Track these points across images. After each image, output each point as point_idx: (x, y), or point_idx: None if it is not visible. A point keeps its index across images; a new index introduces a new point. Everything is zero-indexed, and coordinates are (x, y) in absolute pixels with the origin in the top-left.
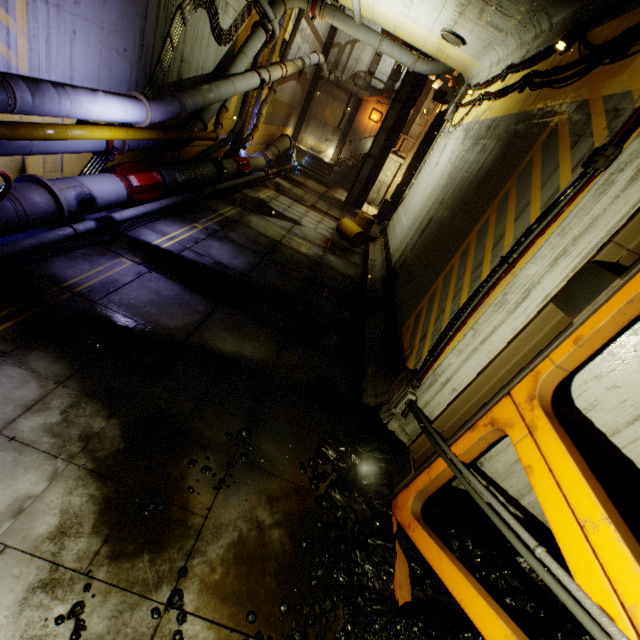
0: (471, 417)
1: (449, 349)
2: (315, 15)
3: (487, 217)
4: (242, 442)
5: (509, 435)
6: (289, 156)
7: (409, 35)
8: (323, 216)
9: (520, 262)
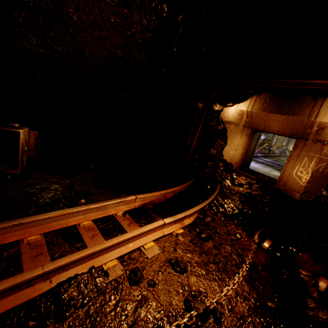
0: None
1: None
2: None
3: None
4: None
5: None
6: (284, 152)
7: None
8: None
9: None
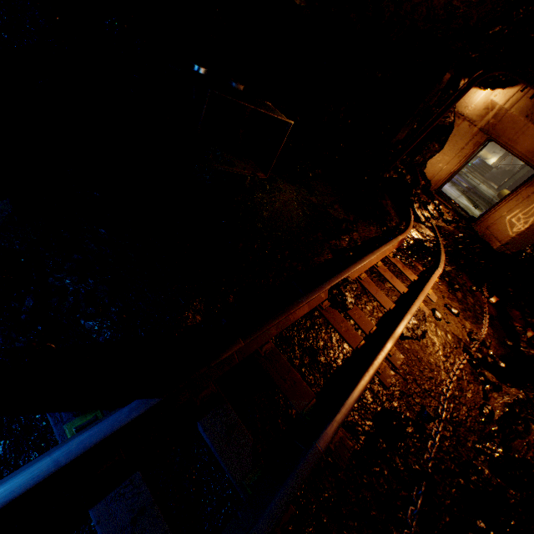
0: None
1: None
2: None
3: None
4: None
5: None
6: None
7: None
8: (488, 188)
9: None
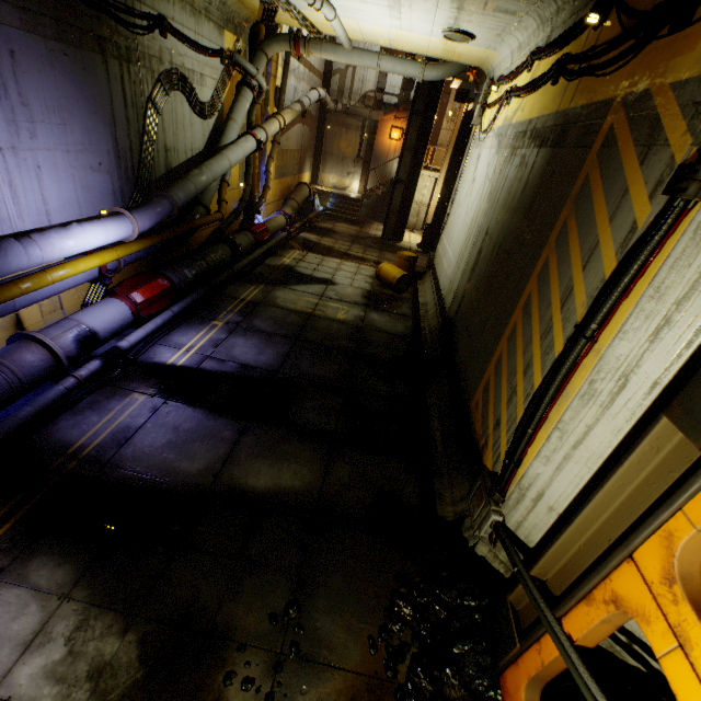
0: (582, 582)
1: (532, 453)
2: (301, 54)
3: (545, 259)
4: (290, 624)
5: (647, 637)
6: (312, 203)
7: (408, 45)
8: (359, 264)
9: (603, 335)
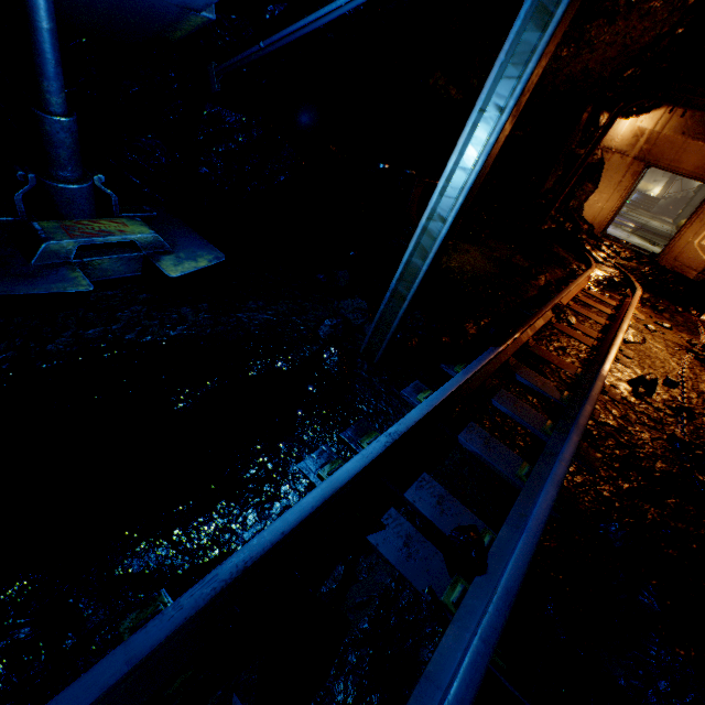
0: None
1: None
2: None
3: None
4: None
5: None
6: None
7: None
8: (661, 223)
9: None
